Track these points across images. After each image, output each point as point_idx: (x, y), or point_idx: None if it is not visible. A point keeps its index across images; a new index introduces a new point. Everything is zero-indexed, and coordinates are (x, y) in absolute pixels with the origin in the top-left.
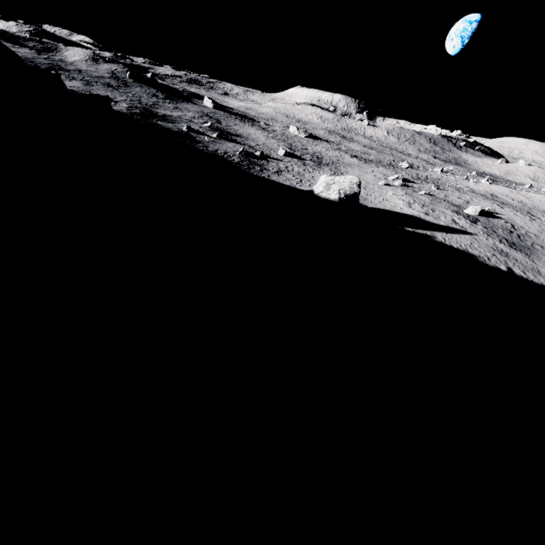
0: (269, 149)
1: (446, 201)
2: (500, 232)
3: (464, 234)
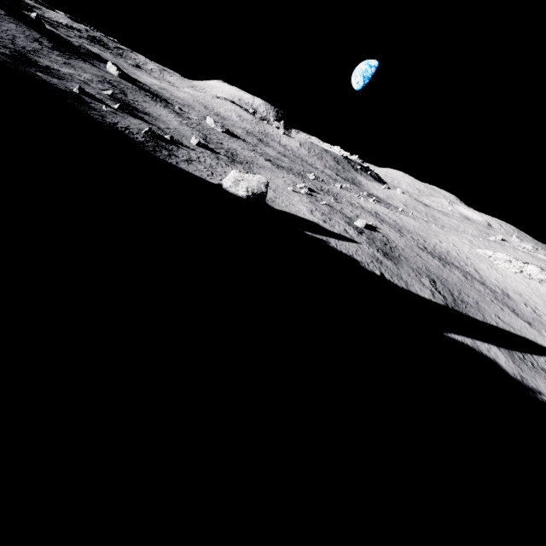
0: (181, 135)
1: (342, 213)
2: (378, 243)
3: (352, 242)
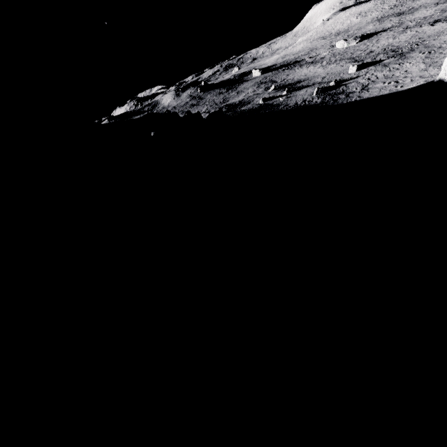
0: (337, 74)
1: None
2: None
3: None
